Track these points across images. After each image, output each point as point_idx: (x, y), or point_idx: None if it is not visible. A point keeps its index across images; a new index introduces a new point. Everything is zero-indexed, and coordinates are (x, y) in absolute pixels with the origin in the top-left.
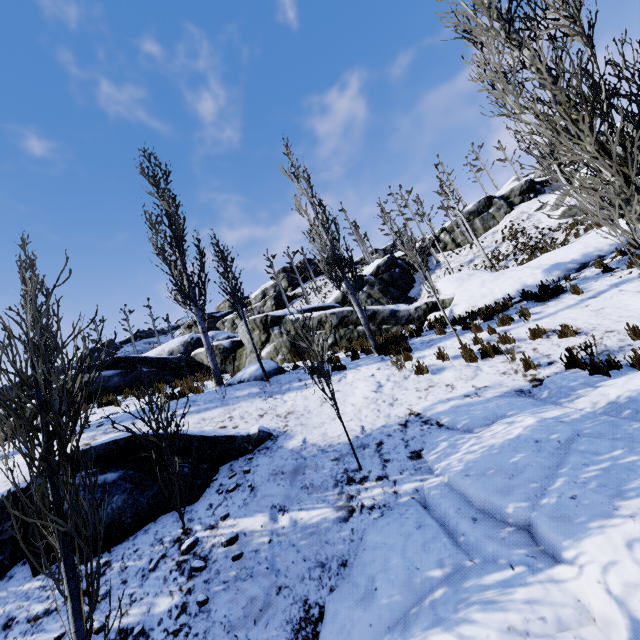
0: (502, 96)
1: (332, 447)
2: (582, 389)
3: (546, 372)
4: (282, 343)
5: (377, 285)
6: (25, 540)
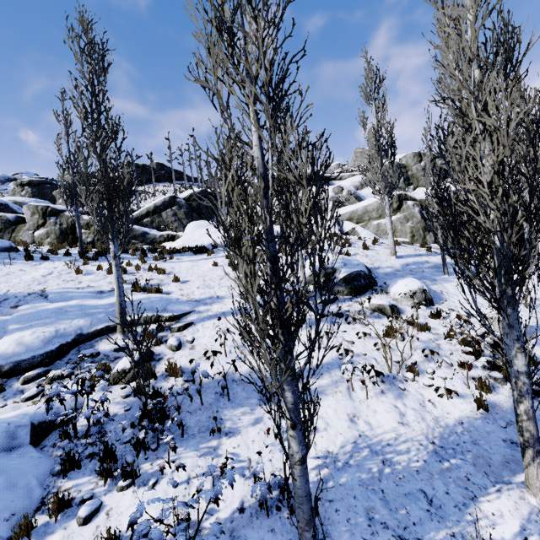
0: (88, 156)
1: None
2: None
3: (125, 286)
4: (53, 230)
5: (184, 208)
6: None
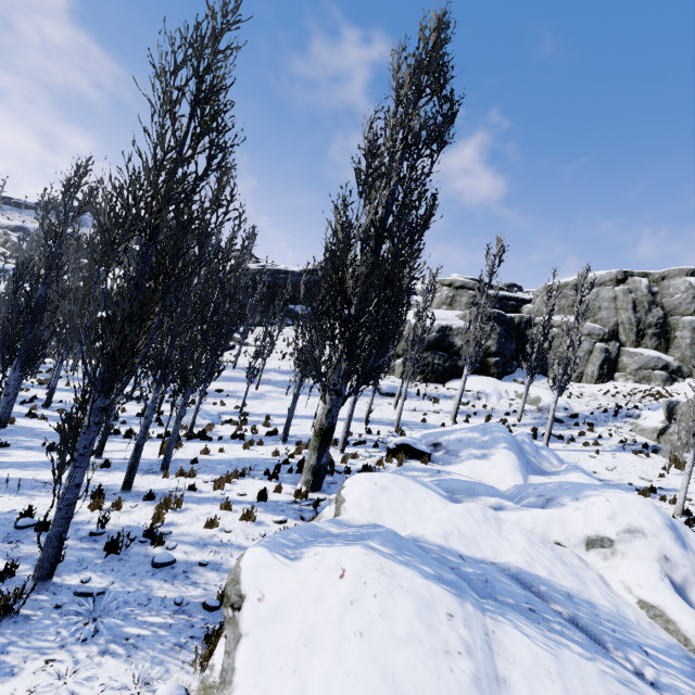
0: None
1: None
2: None
3: None
4: (2, 241)
5: None
6: None
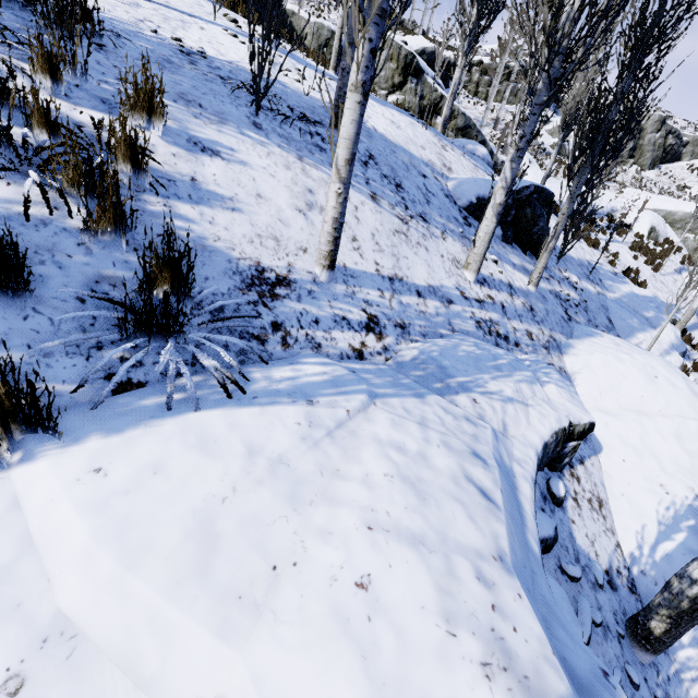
0: None
1: (574, 258)
2: (631, 285)
3: (616, 270)
4: (414, 105)
5: None
6: (512, 228)
